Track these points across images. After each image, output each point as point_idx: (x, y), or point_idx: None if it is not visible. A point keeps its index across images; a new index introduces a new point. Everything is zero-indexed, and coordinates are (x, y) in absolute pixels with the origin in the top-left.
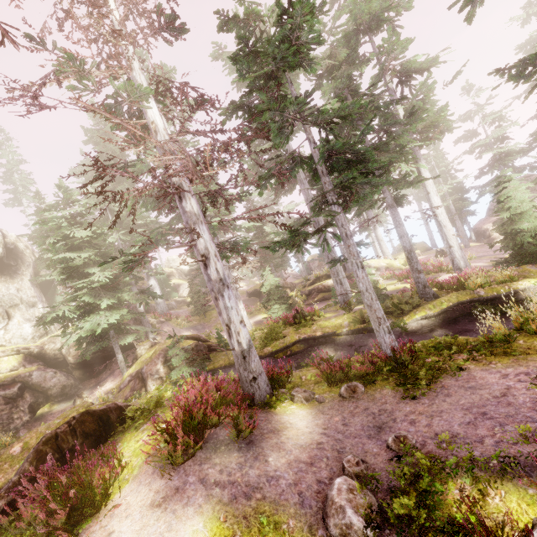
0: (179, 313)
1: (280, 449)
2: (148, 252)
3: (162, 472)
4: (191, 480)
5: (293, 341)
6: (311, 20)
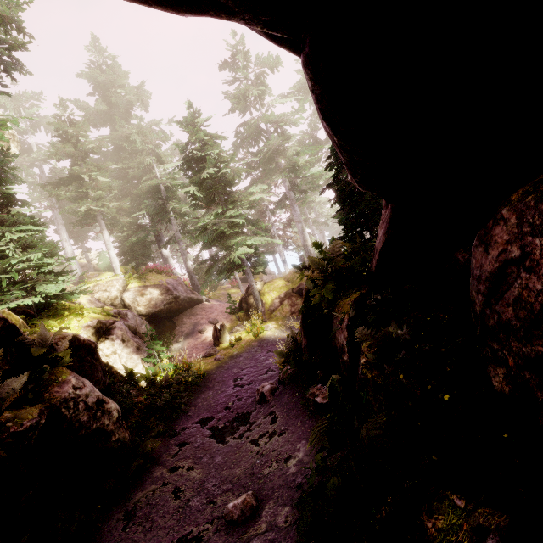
0: None
1: None
2: None
3: None
4: None
5: None
6: None
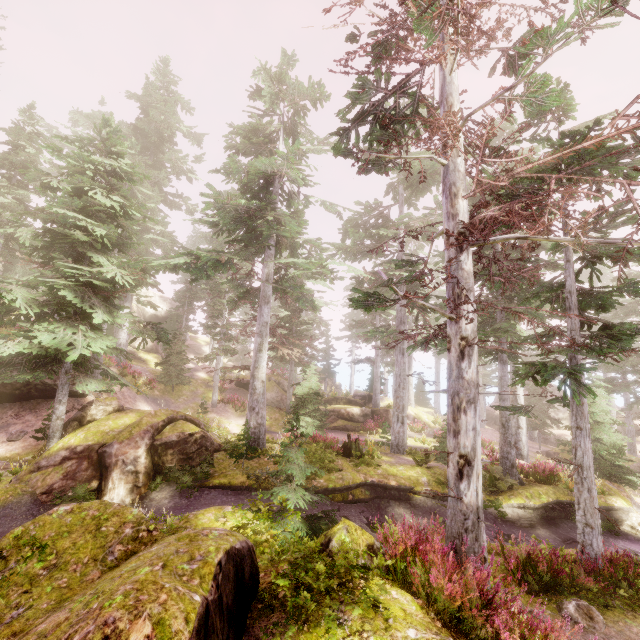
0: (138, 370)
1: None
2: (414, 297)
3: None
4: None
5: (358, 481)
6: None
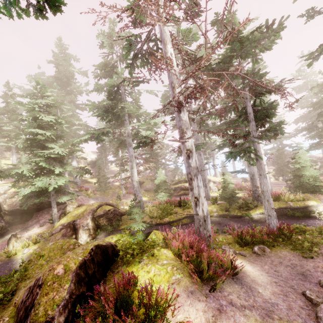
0: (87, 187)
1: (258, 284)
2: (158, 139)
3: (196, 297)
4: (224, 303)
5: (183, 216)
6: (277, 36)
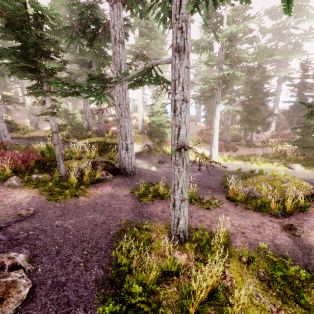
0: (35, 109)
1: None
2: None
3: None
4: None
5: (36, 136)
6: None
